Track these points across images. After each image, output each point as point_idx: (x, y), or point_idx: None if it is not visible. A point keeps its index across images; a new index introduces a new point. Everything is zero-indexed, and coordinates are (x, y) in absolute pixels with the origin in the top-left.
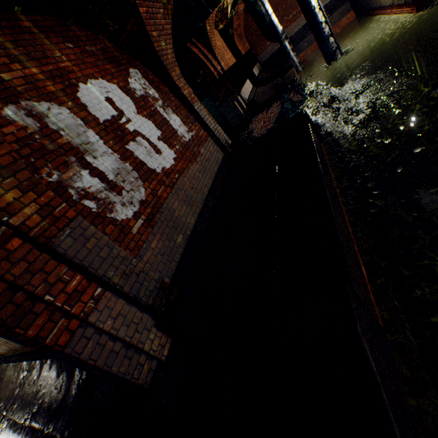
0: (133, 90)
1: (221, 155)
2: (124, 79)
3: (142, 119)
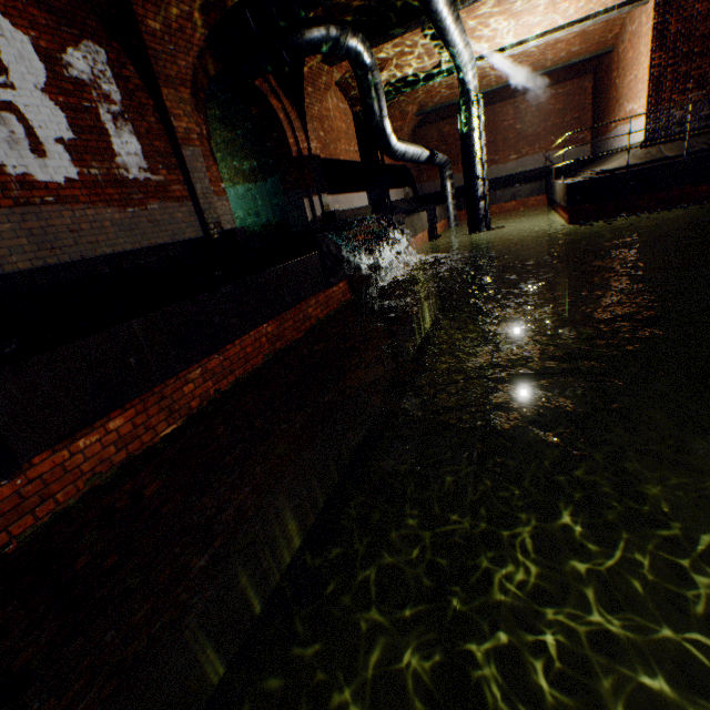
0: (66, 64)
1: (197, 233)
2: (58, 43)
3: (47, 102)
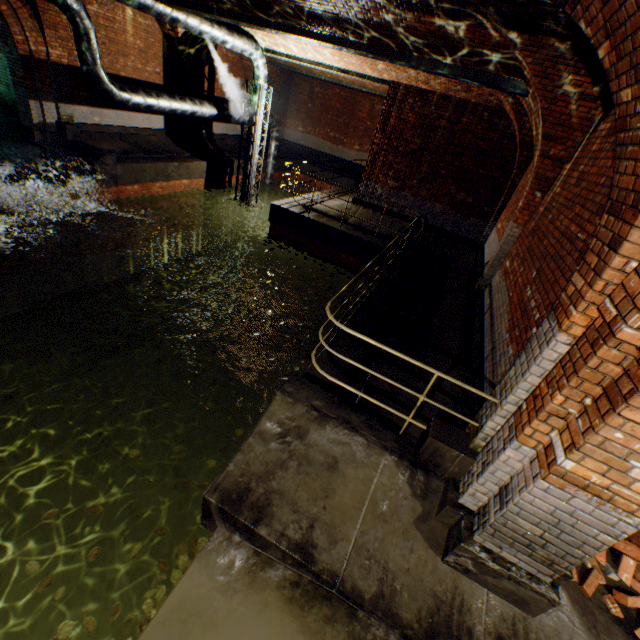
0: None
1: None
2: None
3: None
